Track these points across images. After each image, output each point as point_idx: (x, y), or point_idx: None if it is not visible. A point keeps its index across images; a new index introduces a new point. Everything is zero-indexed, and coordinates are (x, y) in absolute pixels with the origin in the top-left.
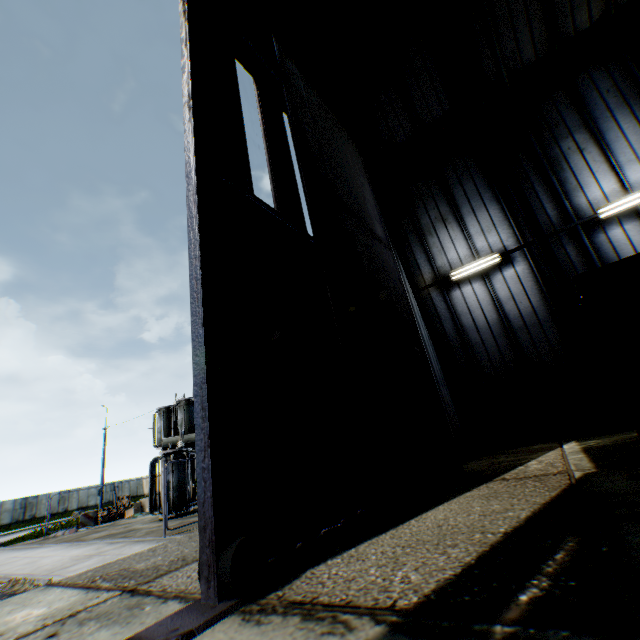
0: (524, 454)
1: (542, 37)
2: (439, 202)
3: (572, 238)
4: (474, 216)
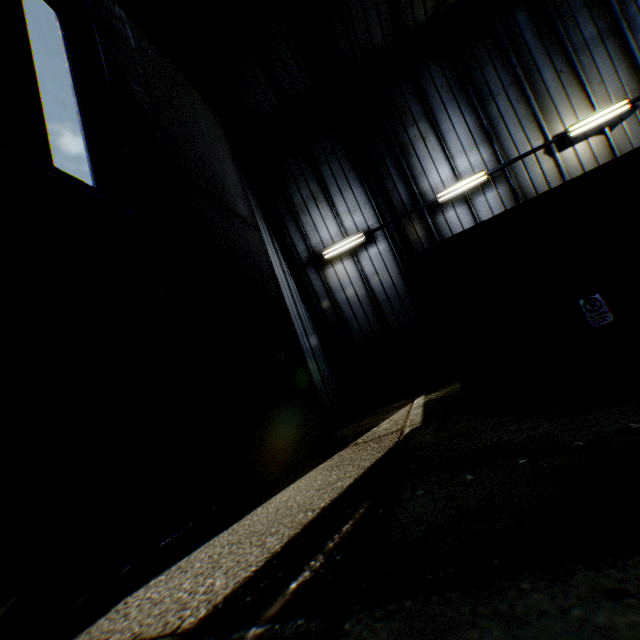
0: (385, 413)
1: (389, 24)
2: (309, 180)
3: (420, 219)
4: (341, 196)
